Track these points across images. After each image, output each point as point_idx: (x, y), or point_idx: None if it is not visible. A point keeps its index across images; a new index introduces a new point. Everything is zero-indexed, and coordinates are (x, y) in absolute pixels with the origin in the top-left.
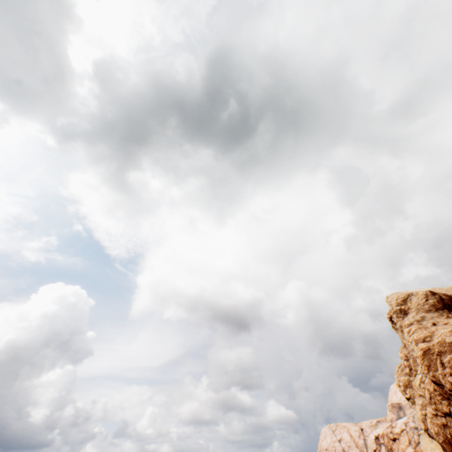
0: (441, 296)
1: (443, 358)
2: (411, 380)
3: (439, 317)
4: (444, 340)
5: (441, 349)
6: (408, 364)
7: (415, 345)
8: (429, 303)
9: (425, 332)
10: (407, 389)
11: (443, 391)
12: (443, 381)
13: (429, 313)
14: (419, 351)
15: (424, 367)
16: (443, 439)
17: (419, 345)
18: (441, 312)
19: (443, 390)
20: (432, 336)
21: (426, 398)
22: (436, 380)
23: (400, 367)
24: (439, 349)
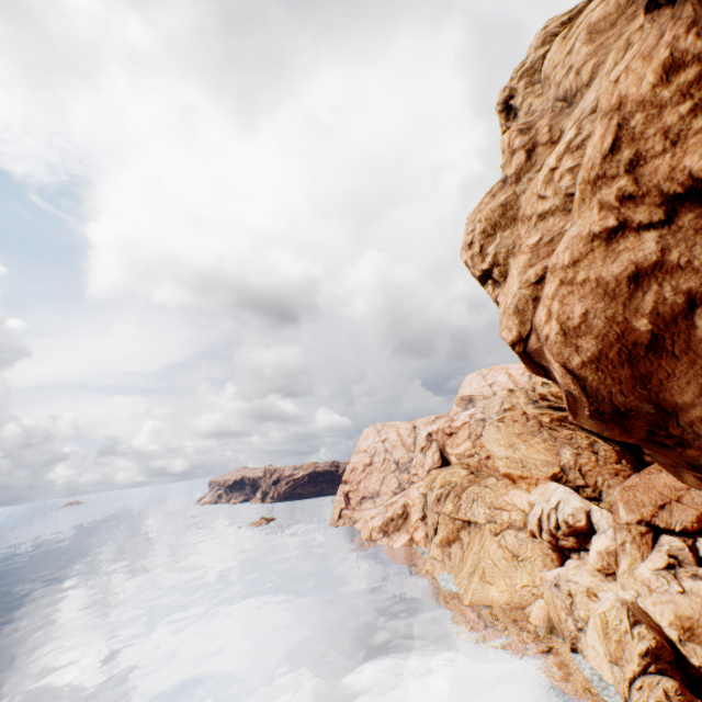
0: None
1: None
2: (521, 193)
3: None
4: None
5: None
6: (530, 137)
7: (588, 41)
8: None
9: None
10: (496, 238)
11: None
12: None
13: None
14: None
15: None
16: (602, 350)
17: None
18: None
19: None
20: None
21: (585, 176)
22: None
23: (494, 190)
24: None
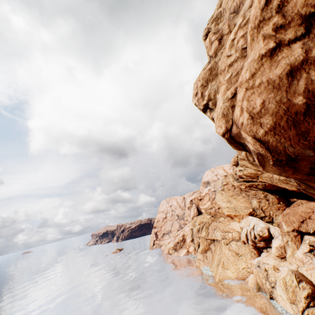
0: None
1: None
2: (218, 61)
3: None
4: None
5: None
6: (219, 33)
7: None
8: None
9: None
10: (208, 86)
11: None
12: None
13: None
14: None
15: None
16: (276, 122)
17: None
18: None
19: None
20: None
21: (252, 26)
22: None
23: (205, 67)
24: None
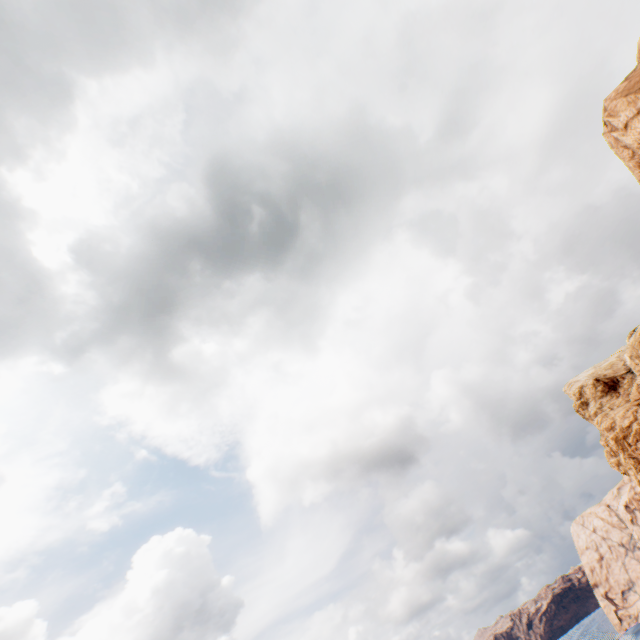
0: (604, 381)
1: (627, 440)
2: (618, 459)
3: (611, 399)
4: (621, 427)
5: (622, 434)
6: (610, 448)
7: (607, 432)
8: (599, 390)
9: (608, 420)
10: (619, 467)
11: (639, 461)
12: (635, 455)
13: (602, 398)
14: (611, 441)
15: (620, 451)
16: None
17: (609, 436)
18: (610, 394)
19: (638, 460)
20: (614, 422)
21: (633, 470)
22: (631, 456)
23: (606, 452)
24: (622, 435)
